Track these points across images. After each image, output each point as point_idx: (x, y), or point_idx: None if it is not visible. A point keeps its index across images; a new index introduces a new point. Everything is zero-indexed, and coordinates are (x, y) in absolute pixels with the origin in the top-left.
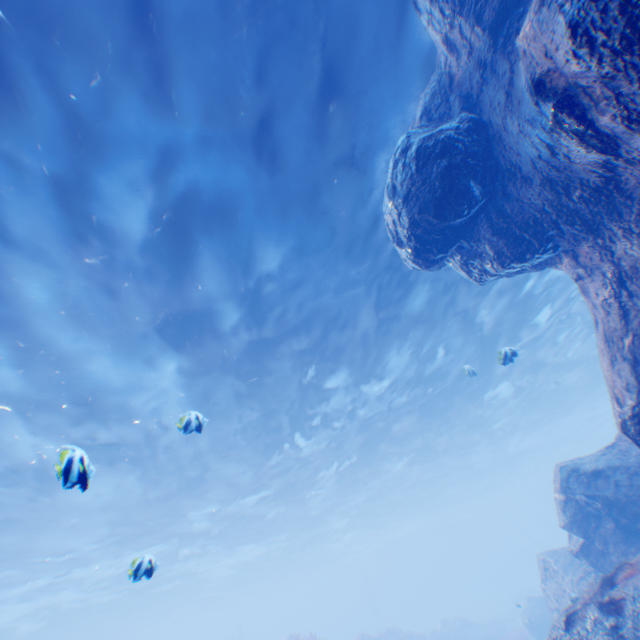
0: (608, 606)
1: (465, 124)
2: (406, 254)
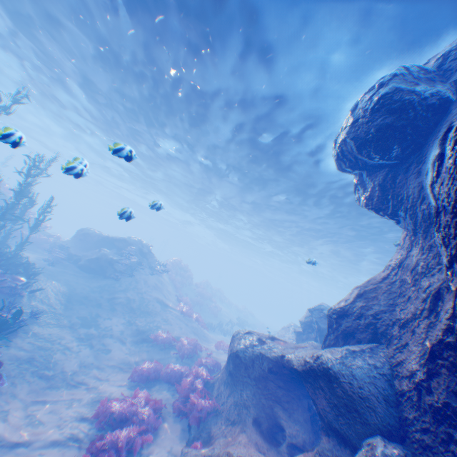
0: (260, 340)
1: (434, 101)
2: (333, 153)
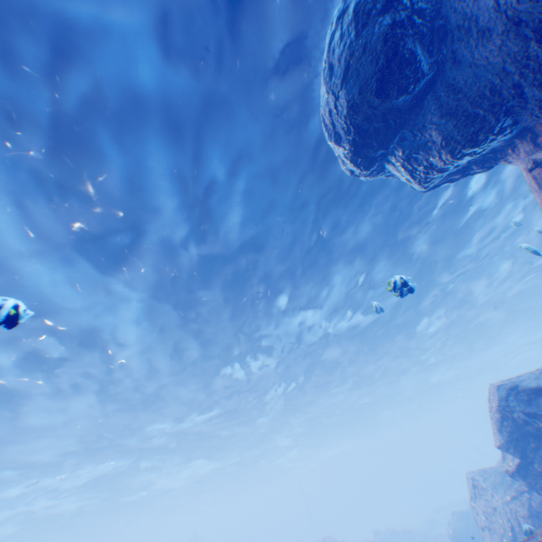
0: None
1: None
2: (343, 151)
